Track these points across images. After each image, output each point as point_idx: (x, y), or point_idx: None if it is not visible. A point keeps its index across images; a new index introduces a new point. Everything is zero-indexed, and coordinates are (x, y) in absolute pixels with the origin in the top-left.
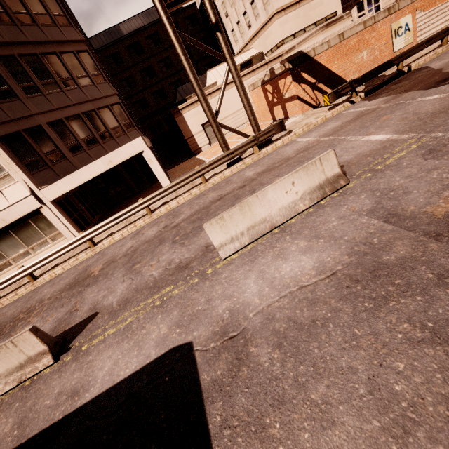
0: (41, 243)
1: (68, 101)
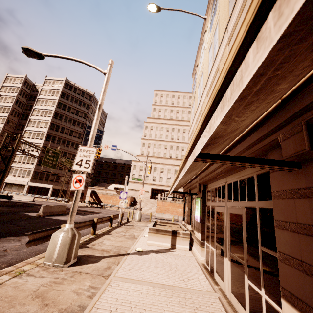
0: (19, 191)
1: (56, 171)
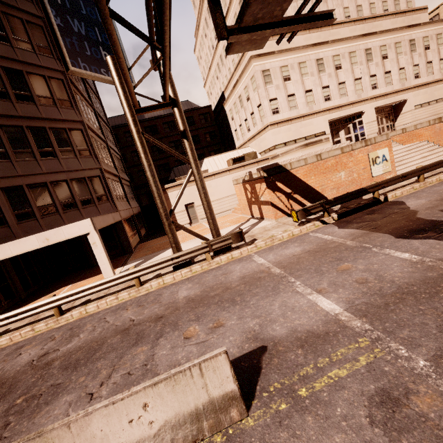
0: None
1: (38, 169)
